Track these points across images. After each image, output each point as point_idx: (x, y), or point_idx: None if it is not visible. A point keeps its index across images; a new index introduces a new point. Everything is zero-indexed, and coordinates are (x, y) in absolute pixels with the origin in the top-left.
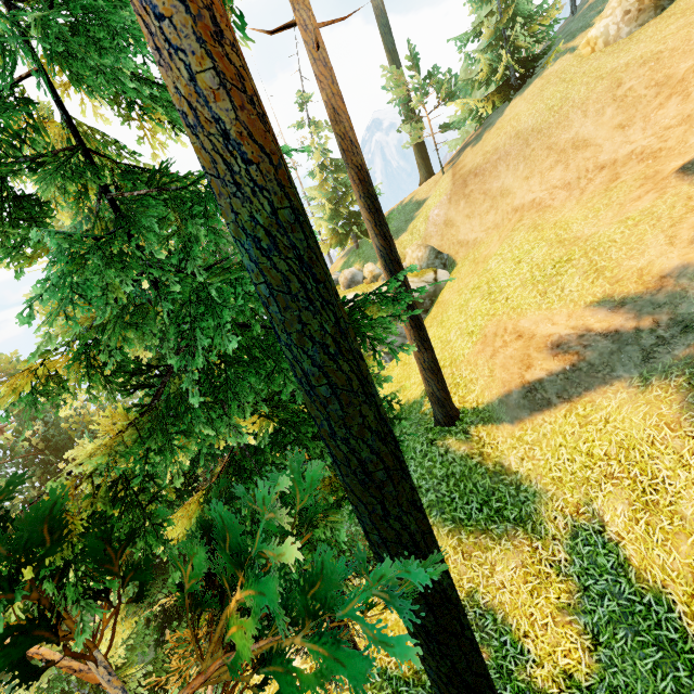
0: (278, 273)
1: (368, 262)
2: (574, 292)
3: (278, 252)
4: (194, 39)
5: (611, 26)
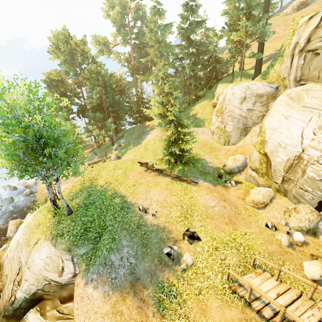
0: (268, 1)
1: None
2: (270, 51)
3: None
4: None
5: (288, 11)
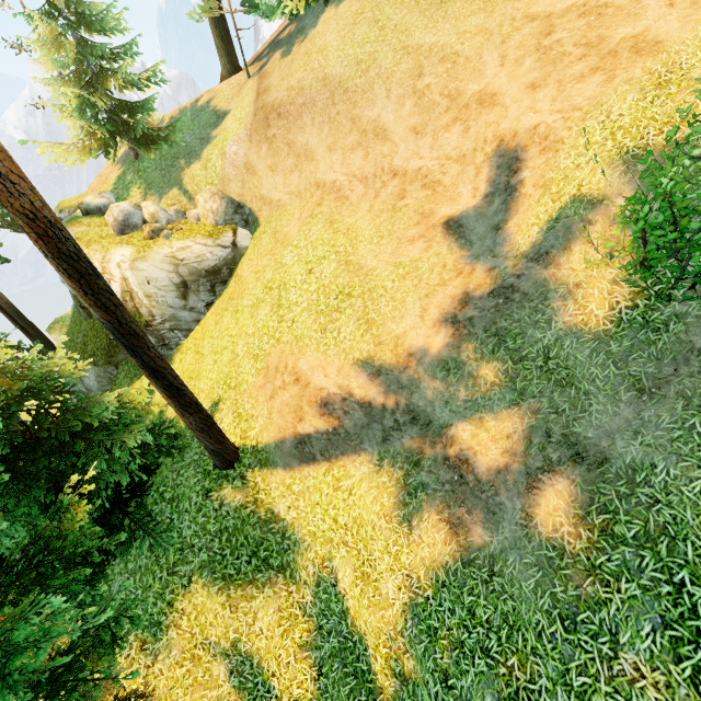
0: None
1: (151, 191)
2: (347, 340)
3: None
4: None
5: None
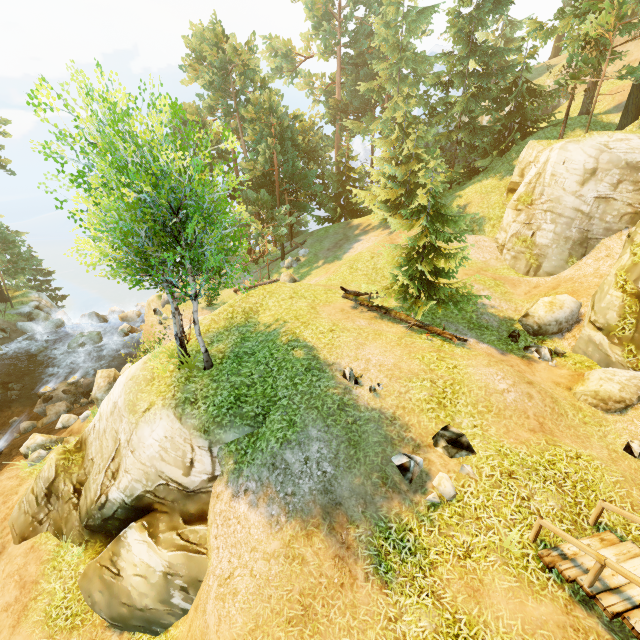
0: None
1: None
2: None
3: None
4: None
5: None
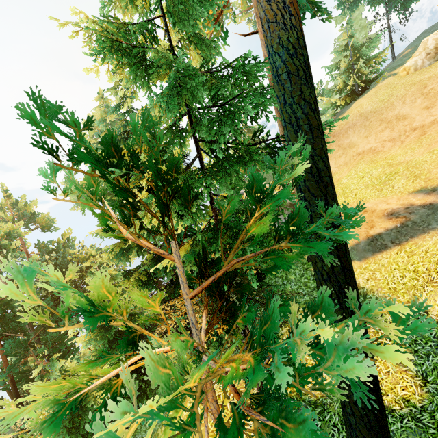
0: (294, 66)
1: None
2: (400, 187)
3: (296, 56)
4: None
5: (418, 61)
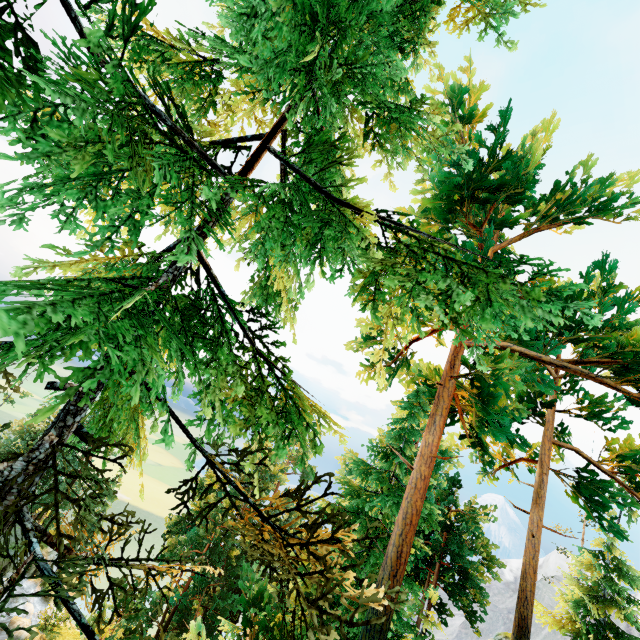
0: (365, 638)
1: None
2: None
3: (369, 633)
4: (388, 573)
5: None
